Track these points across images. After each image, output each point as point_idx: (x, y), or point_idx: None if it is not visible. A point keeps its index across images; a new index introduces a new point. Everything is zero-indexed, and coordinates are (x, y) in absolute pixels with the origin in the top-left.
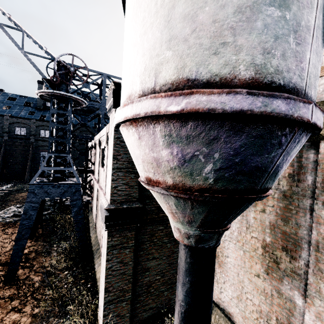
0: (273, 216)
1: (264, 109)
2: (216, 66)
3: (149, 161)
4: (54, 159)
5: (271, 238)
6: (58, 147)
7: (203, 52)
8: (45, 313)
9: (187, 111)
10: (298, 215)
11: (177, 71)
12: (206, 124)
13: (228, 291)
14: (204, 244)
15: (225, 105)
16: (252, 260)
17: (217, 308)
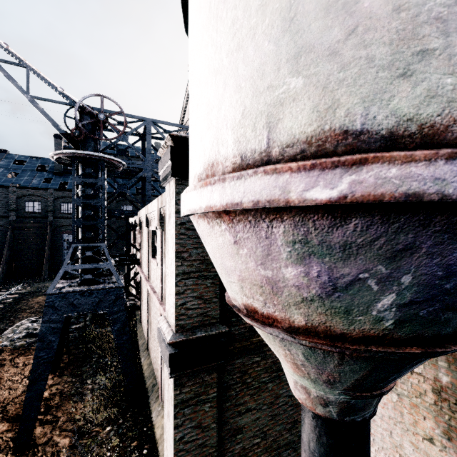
0: None
1: None
2: (408, 100)
3: (255, 282)
4: (82, 252)
5: (450, 377)
6: (87, 234)
7: (376, 75)
8: None
9: (355, 200)
10: None
11: (319, 116)
12: (390, 222)
13: None
14: (356, 415)
15: (444, 184)
16: (417, 413)
17: None
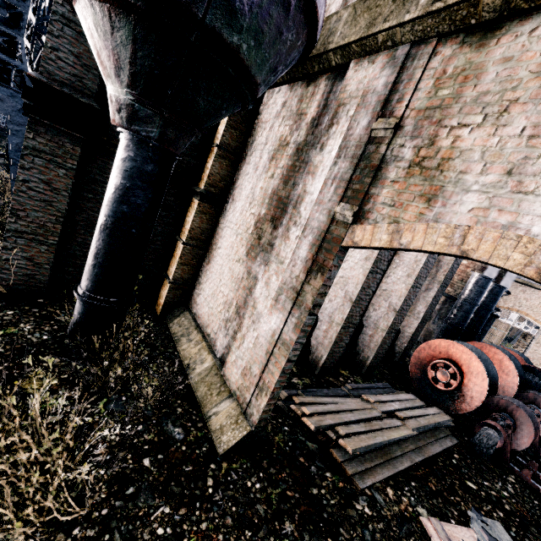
0: (278, 181)
1: None
2: None
3: None
4: None
5: (266, 210)
6: None
7: None
8: None
9: None
10: (299, 173)
11: None
12: None
13: (206, 290)
14: (140, 127)
15: None
16: (240, 244)
17: (188, 312)
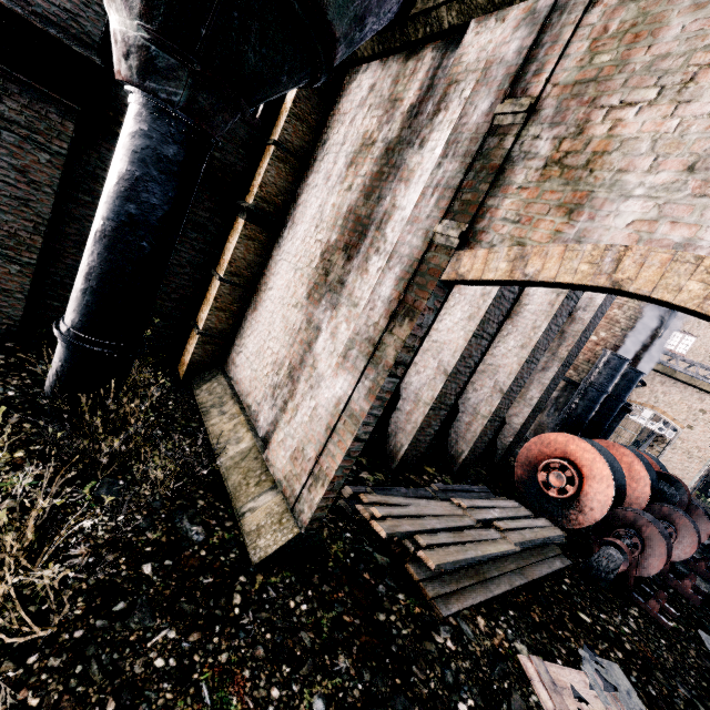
0: (357, 194)
1: None
2: None
3: None
4: None
5: (338, 235)
6: None
7: None
8: None
9: None
10: (387, 182)
11: None
12: None
13: (250, 346)
14: (158, 84)
15: None
16: (300, 283)
17: (223, 376)
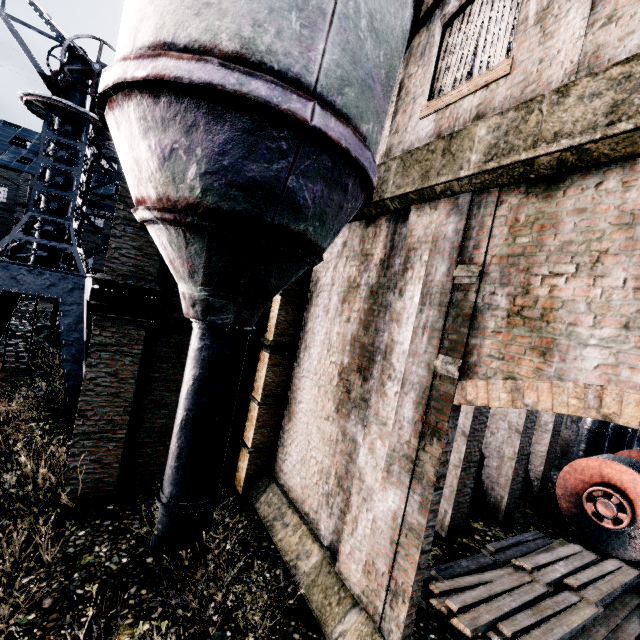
0: (356, 326)
1: (239, 88)
2: (197, 30)
3: (131, 166)
4: (41, 226)
5: (349, 358)
6: (51, 204)
7: (184, 11)
8: None
9: (152, 77)
10: (379, 317)
11: (156, 32)
12: (181, 103)
13: (293, 455)
14: (215, 316)
15: (193, 75)
16: (326, 398)
17: (275, 484)
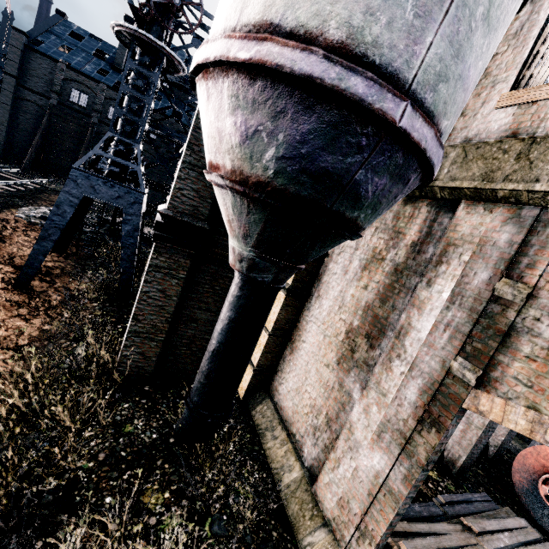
0: (373, 295)
1: (338, 83)
2: (306, 13)
3: (213, 134)
4: (116, 145)
5: (359, 322)
6: (125, 127)
7: None
8: (57, 329)
9: (254, 62)
10: (398, 296)
11: (264, 10)
12: (275, 89)
13: (290, 382)
14: (257, 274)
15: (295, 64)
16: (329, 348)
17: (270, 399)
